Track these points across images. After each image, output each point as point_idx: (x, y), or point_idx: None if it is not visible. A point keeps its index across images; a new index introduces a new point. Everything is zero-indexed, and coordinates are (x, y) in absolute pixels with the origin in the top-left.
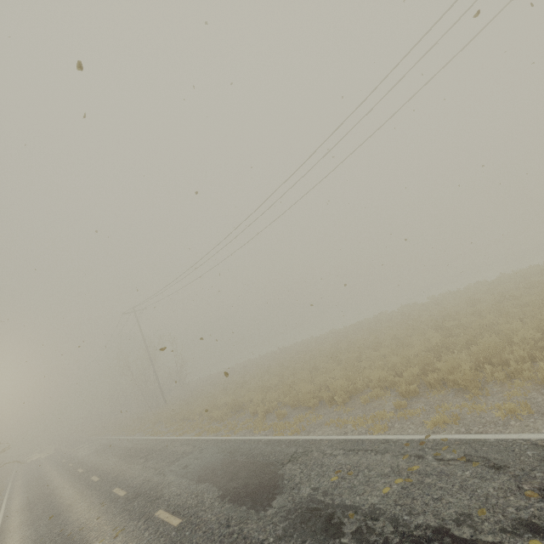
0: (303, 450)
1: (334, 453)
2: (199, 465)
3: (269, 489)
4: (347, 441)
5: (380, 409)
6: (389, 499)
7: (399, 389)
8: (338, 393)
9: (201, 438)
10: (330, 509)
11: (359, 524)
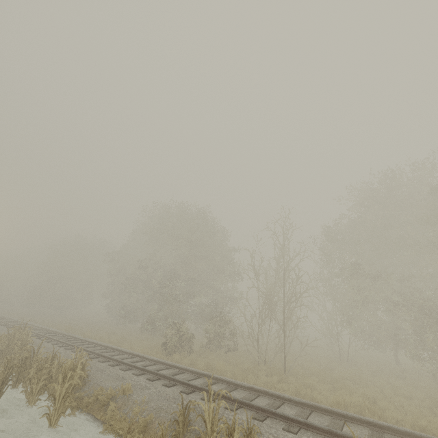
0: None
1: None
2: None
3: None
4: None
5: None
6: None
7: None
8: None
9: None
10: None
11: None
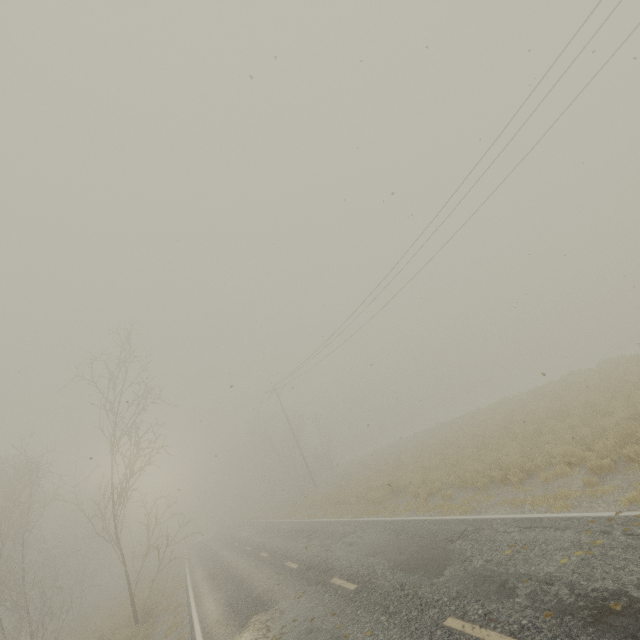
0: (473, 528)
1: (508, 530)
2: (364, 542)
3: (439, 561)
4: (523, 519)
5: (565, 488)
6: (567, 568)
7: (588, 465)
8: (512, 472)
9: (361, 519)
10: (503, 576)
11: (534, 588)
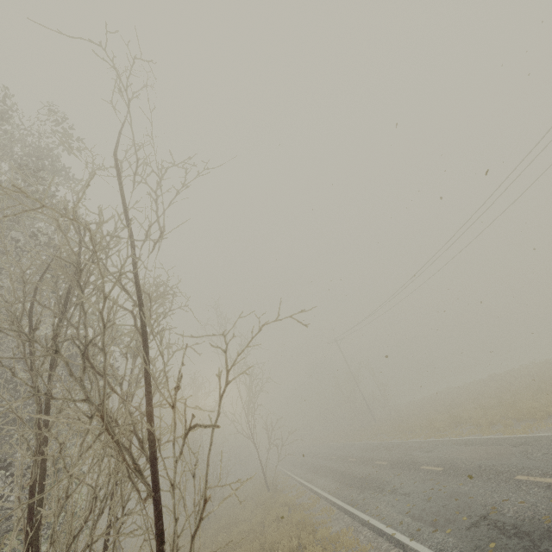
0: (532, 440)
1: None
2: (440, 450)
3: (506, 455)
4: None
5: None
6: None
7: None
8: None
9: (430, 439)
10: None
11: None
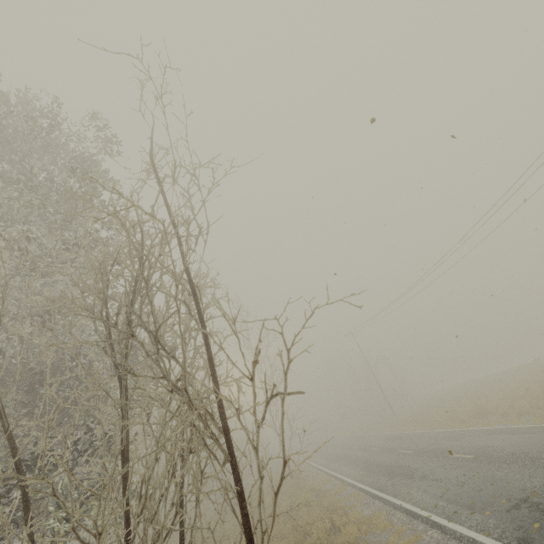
0: None
1: None
2: (467, 439)
3: (541, 443)
4: None
5: None
6: None
7: None
8: None
9: (455, 429)
10: None
11: None
